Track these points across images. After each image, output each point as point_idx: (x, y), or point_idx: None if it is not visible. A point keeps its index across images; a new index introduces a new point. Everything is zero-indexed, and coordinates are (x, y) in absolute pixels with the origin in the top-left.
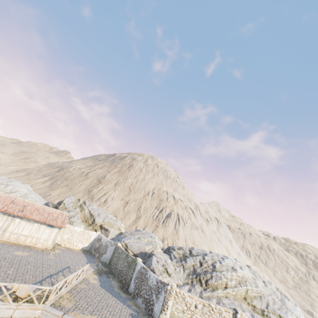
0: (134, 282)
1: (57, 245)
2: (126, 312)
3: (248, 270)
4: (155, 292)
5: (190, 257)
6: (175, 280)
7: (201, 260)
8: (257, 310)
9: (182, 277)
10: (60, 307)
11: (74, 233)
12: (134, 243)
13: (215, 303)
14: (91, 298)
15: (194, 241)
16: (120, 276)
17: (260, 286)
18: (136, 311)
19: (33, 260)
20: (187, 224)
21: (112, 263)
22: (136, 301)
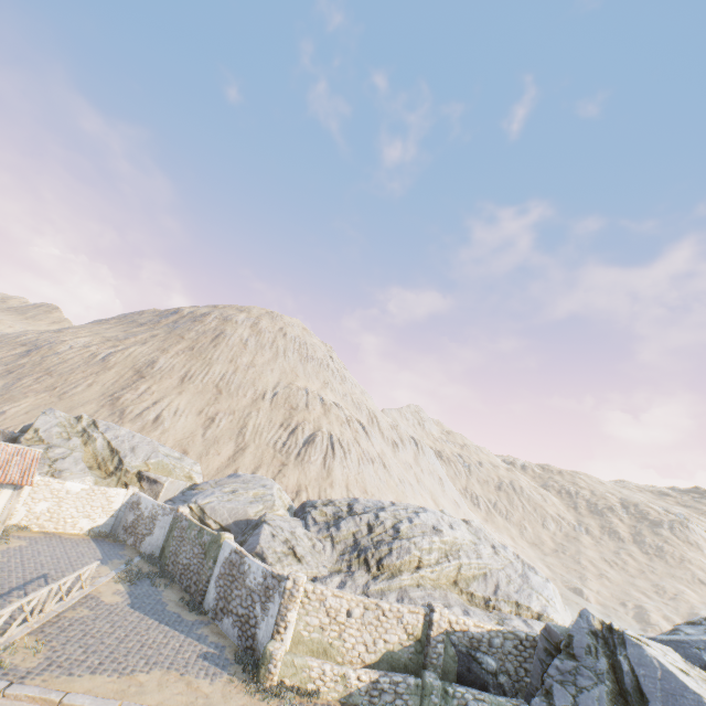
0: (217, 586)
1: (17, 530)
2: (192, 652)
3: (466, 528)
4: (261, 600)
5: (348, 517)
6: (311, 569)
7: (372, 520)
8: (477, 601)
9: (329, 559)
10: (3, 671)
11: (66, 497)
12: (222, 503)
13: (394, 601)
14: (100, 638)
15: (366, 488)
16: (185, 578)
17: (486, 556)
18: (218, 645)
19: None
20: (351, 455)
21: (167, 552)
22: (221, 626)
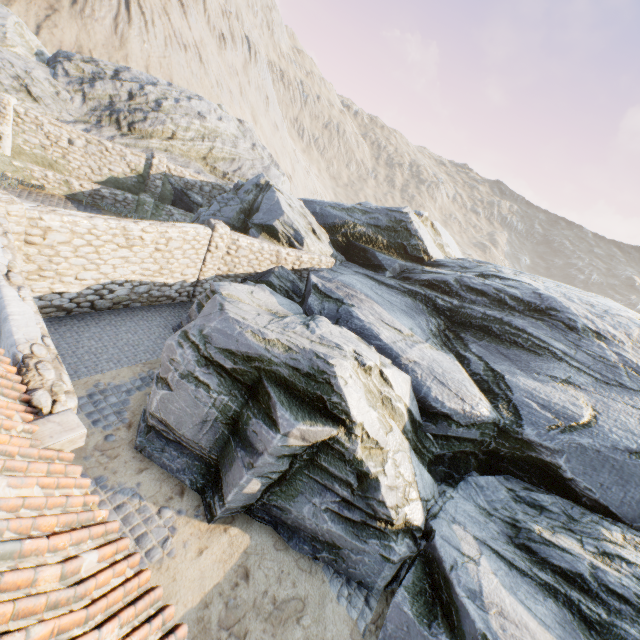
0: None
1: None
2: None
3: (237, 126)
4: None
5: (108, 80)
6: (52, 113)
7: (136, 91)
8: (218, 173)
9: (77, 111)
10: None
11: None
12: None
13: None
14: None
15: (173, 78)
16: None
17: (242, 149)
18: None
19: None
20: (156, 30)
21: None
22: None
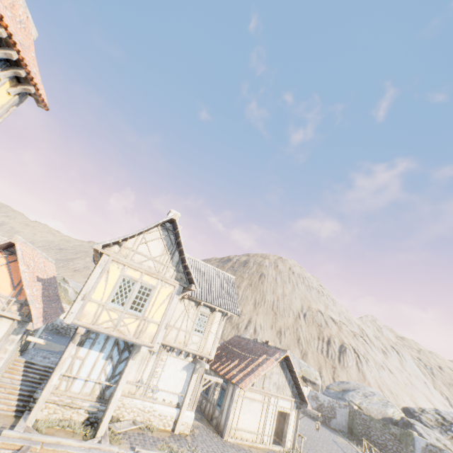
0: None
1: None
2: None
3: None
4: None
5: None
6: None
7: None
8: None
9: None
10: None
11: None
12: (368, 404)
13: None
14: None
15: (390, 389)
16: (386, 452)
17: None
18: None
19: (305, 432)
20: (370, 362)
21: (356, 432)
22: None
